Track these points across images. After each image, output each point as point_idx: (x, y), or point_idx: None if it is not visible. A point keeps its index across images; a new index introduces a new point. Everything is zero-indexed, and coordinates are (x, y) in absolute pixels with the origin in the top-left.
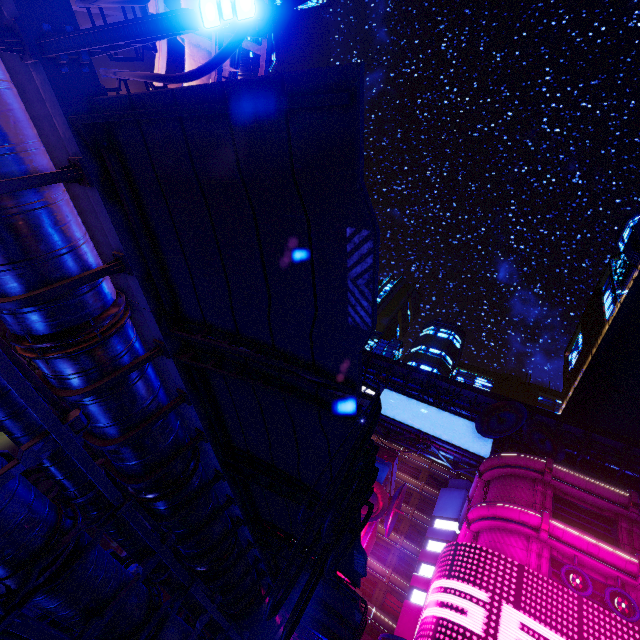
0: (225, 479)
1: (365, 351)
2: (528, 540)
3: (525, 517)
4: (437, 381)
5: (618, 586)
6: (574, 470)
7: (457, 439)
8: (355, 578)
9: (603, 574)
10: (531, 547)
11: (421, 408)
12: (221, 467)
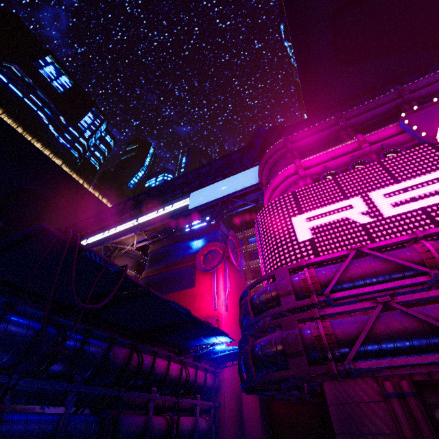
0: None
1: (165, 183)
2: (297, 184)
3: (286, 172)
4: (216, 164)
5: (354, 160)
6: (301, 130)
7: (245, 184)
8: None
9: (345, 164)
10: (299, 185)
11: (217, 186)
12: None
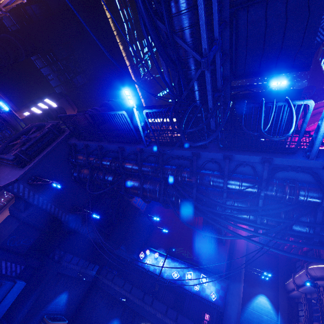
0: (228, 25)
1: None
2: None
3: None
4: None
5: None
6: None
7: None
8: (310, 58)
9: None
10: None
11: None
12: (229, 10)
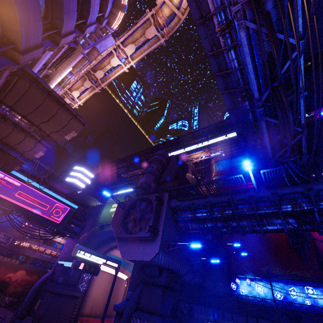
0: None
1: (221, 121)
2: None
3: None
4: None
5: None
6: None
7: None
8: None
9: None
10: None
11: None
12: None
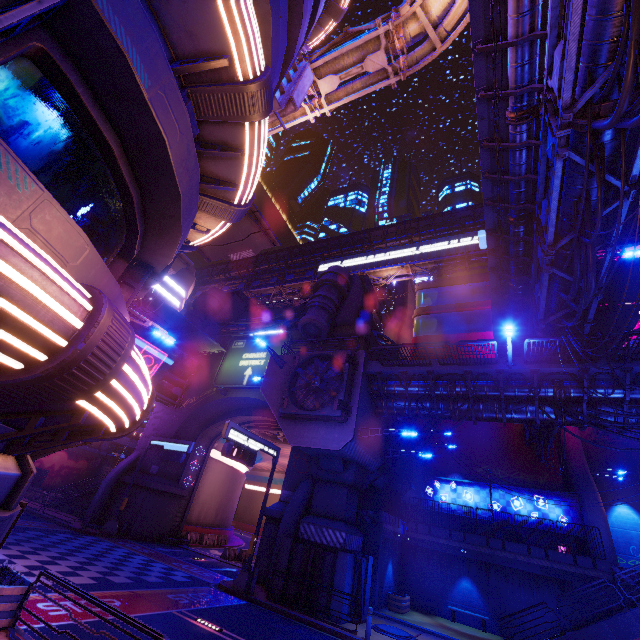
0: None
1: (443, 213)
2: None
3: None
4: None
5: None
6: None
7: None
8: None
9: None
10: None
11: None
12: None
